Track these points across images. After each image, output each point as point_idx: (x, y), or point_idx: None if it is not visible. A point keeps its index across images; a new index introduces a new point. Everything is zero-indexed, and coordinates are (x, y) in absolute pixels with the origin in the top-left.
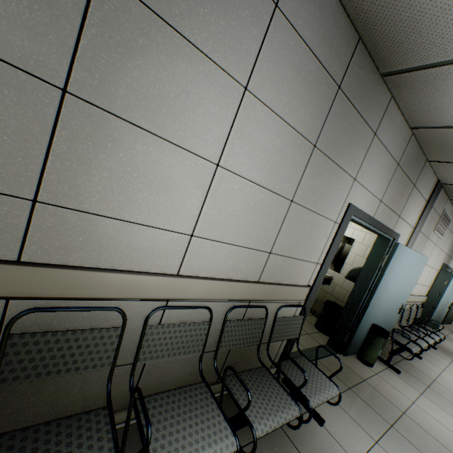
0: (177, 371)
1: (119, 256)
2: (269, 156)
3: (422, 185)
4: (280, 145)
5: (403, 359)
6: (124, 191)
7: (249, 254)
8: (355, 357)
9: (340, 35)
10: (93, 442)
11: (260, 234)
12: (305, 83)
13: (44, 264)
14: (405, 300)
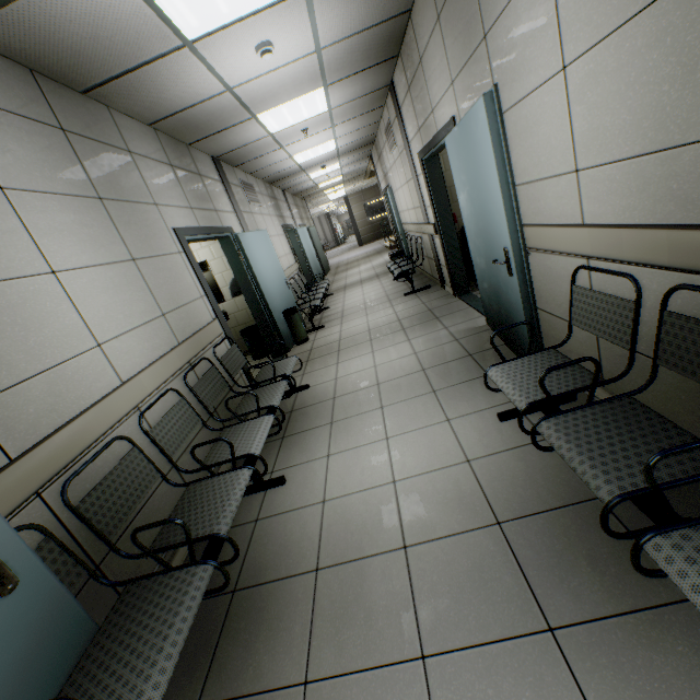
0: (202, 456)
1: (71, 402)
2: (79, 234)
3: (206, 170)
4: (77, 218)
5: (322, 318)
6: (17, 348)
7: (152, 328)
8: (297, 346)
9: (14, 79)
10: (206, 487)
11: (142, 306)
12: (36, 146)
13: (35, 445)
14: (285, 275)
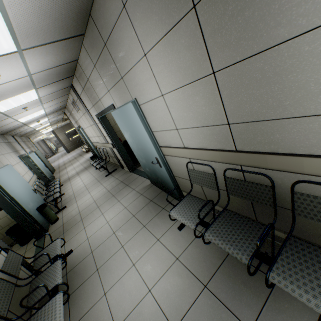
0: None
1: None
2: None
3: None
4: None
5: (62, 201)
6: None
7: None
8: (52, 225)
9: None
10: None
11: None
12: None
13: None
14: (31, 186)
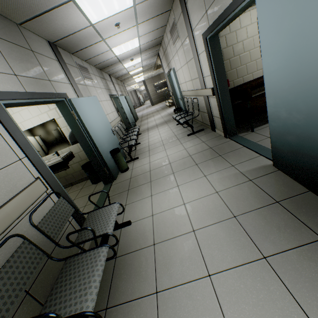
0: None
1: None
2: None
3: (40, 49)
4: None
5: (136, 150)
6: None
7: None
8: (121, 173)
9: None
10: None
11: None
12: None
13: None
14: (110, 126)
